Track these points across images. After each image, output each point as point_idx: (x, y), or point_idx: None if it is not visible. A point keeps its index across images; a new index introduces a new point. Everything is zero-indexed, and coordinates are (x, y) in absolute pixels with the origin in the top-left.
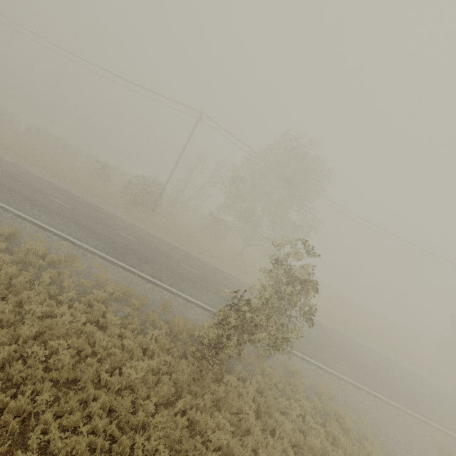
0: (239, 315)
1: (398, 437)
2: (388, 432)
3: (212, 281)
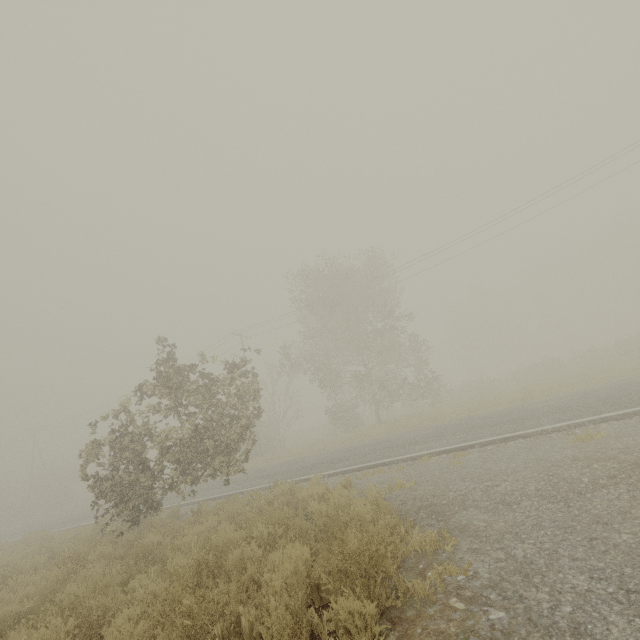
0: (177, 465)
1: (497, 468)
2: (468, 473)
3: (265, 470)
